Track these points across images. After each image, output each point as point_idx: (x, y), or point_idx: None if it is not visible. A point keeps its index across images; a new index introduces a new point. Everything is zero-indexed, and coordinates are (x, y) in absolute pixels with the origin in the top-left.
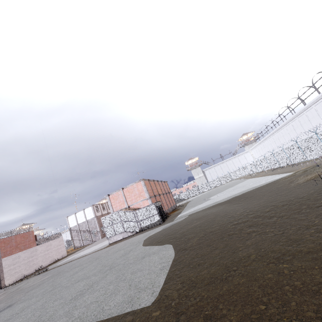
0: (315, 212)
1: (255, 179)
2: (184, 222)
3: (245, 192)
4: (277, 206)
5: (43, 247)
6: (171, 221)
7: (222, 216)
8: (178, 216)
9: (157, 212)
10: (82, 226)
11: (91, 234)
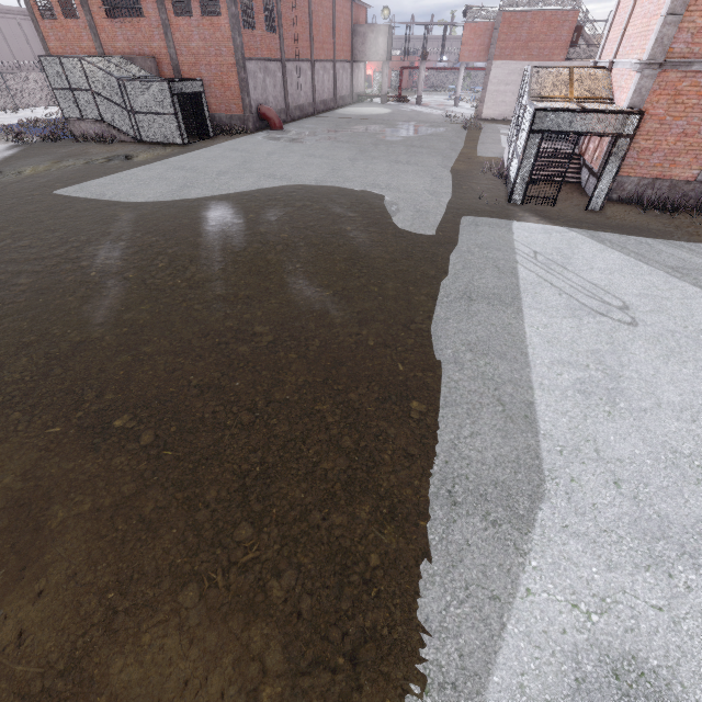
0: None
1: None
2: (293, 215)
3: (426, 408)
4: (0, 293)
5: None
6: (469, 213)
7: (162, 248)
8: (543, 225)
9: (521, 153)
10: None
11: None
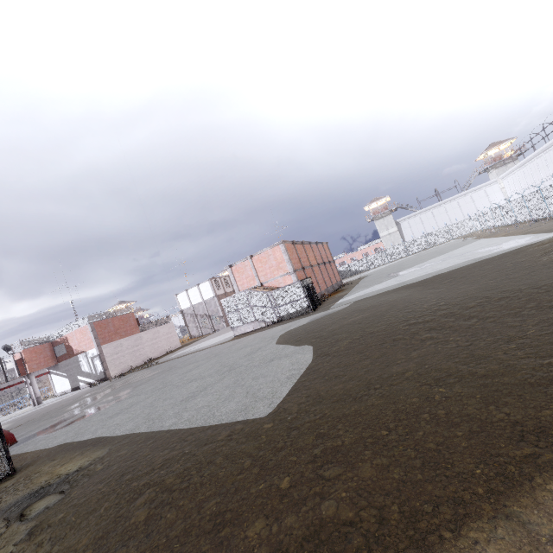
0: (541, 316)
1: (491, 241)
2: (342, 314)
3: (457, 267)
4: (492, 299)
5: (148, 335)
6: (325, 310)
7: (399, 309)
8: (338, 301)
9: (305, 294)
10: (198, 308)
11: (212, 321)
